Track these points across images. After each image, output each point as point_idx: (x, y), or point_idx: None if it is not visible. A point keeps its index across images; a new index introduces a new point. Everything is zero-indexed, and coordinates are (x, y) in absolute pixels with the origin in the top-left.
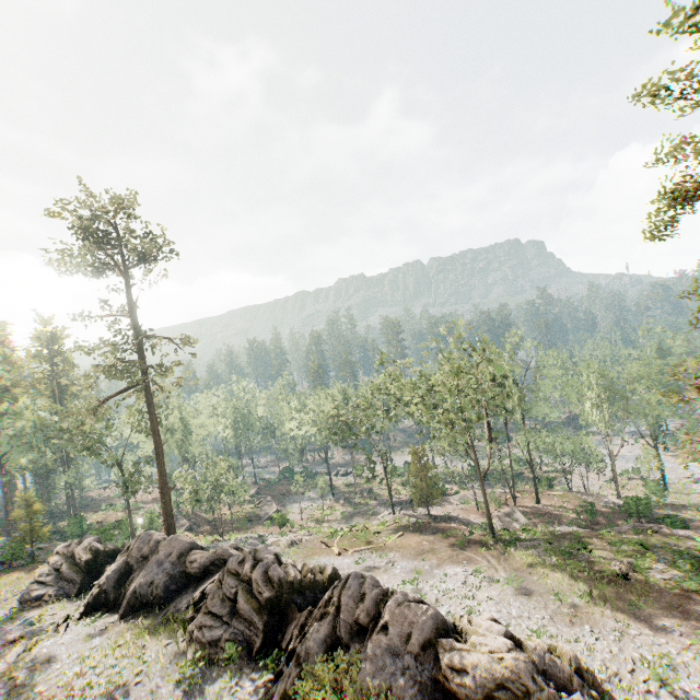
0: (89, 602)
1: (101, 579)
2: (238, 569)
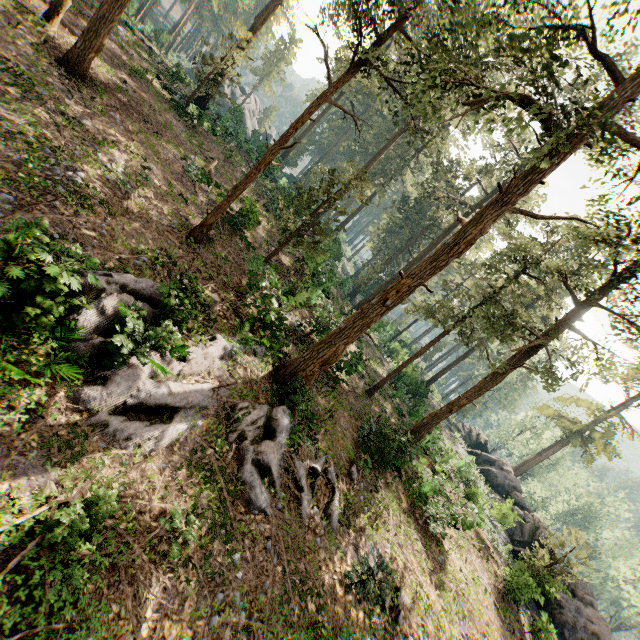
0: (473, 451)
1: (483, 452)
2: (536, 520)
